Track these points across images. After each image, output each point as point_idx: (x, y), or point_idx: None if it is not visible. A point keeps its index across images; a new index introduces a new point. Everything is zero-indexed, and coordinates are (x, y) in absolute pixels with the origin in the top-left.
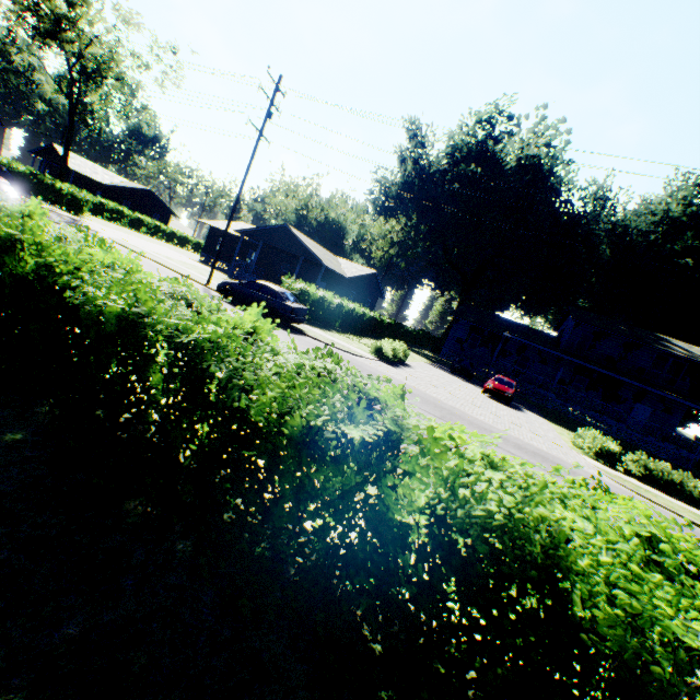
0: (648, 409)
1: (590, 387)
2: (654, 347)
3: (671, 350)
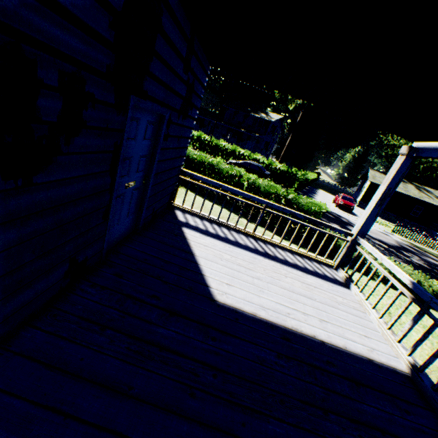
0: (251, 143)
1: (233, 136)
2: (250, 114)
3: (256, 115)
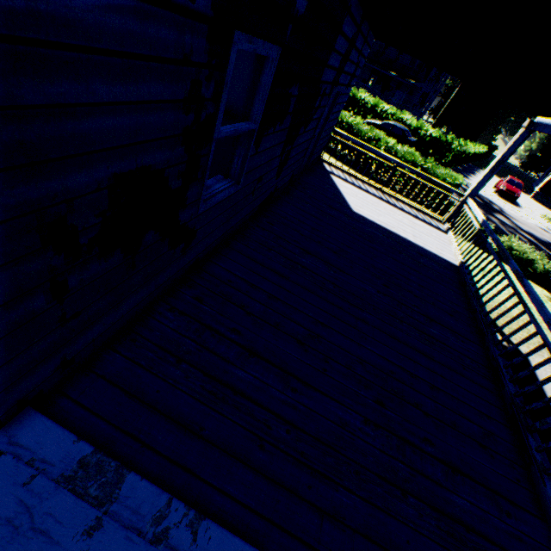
0: (402, 94)
1: (377, 82)
2: None
3: None
